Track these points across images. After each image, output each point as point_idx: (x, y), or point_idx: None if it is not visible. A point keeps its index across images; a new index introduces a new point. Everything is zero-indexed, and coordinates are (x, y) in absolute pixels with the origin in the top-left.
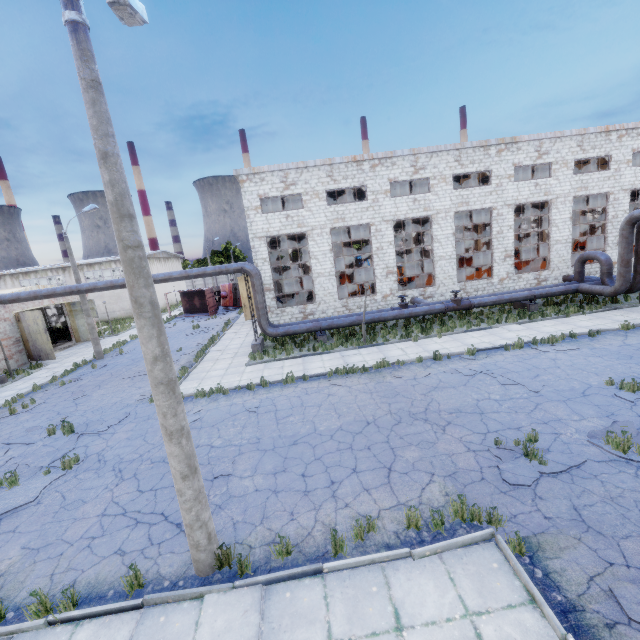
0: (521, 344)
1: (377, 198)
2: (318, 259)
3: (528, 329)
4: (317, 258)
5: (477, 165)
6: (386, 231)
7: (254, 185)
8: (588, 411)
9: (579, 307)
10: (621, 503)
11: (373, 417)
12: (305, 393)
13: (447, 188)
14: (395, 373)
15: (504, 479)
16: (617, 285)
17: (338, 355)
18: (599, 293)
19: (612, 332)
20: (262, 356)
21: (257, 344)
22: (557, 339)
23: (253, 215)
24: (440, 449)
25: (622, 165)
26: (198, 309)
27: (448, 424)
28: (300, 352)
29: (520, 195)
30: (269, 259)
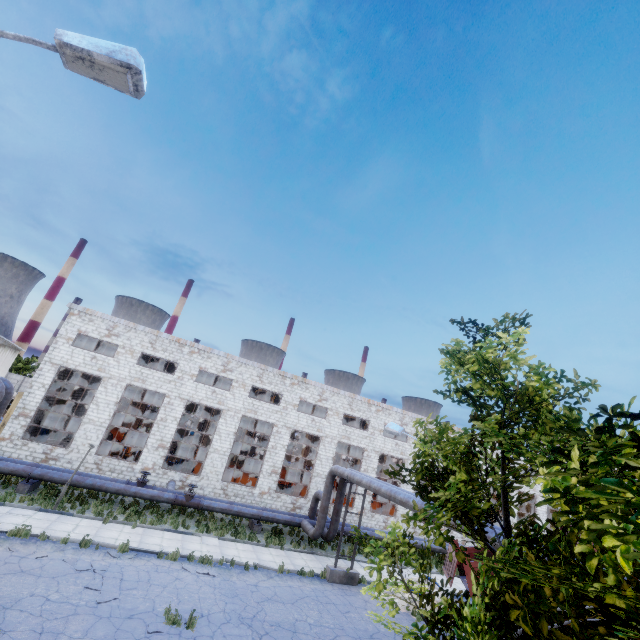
0: (176, 555)
1: (183, 377)
2: (99, 406)
3: (218, 546)
4: (99, 404)
5: (273, 386)
6: (177, 407)
7: (81, 321)
8: (100, 632)
9: (291, 542)
10: None
11: None
12: None
13: (244, 393)
14: (16, 545)
15: None
16: (315, 528)
17: (6, 510)
18: (307, 532)
19: (269, 571)
20: None
21: None
22: (211, 561)
23: (62, 343)
24: None
25: (377, 431)
26: None
27: None
28: None
29: (299, 423)
30: (50, 386)
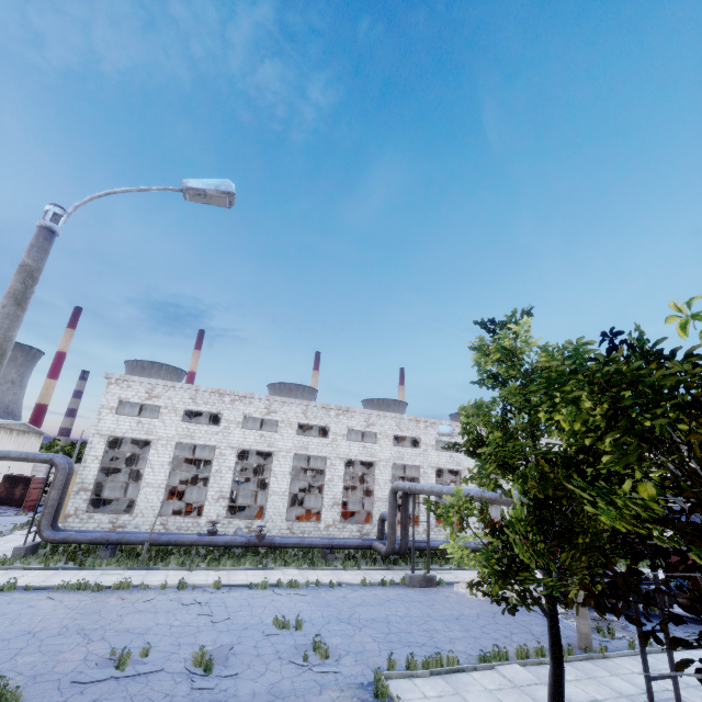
0: (266, 584)
1: (229, 426)
2: (154, 468)
3: (299, 574)
4: (153, 467)
5: (319, 420)
6: (230, 456)
7: (120, 389)
8: (226, 639)
9: (366, 563)
10: (135, 698)
11: (42, 628)
12: (8, 602)
13: (292, 432)
14: (124, 594)
15: (72, 677)
16: (387, 545)
17: (99, 572)
18: (380, 551)
19: (352, 586)
20: (14, 561)
21: (23, 547)
22: (299, 584)
23: (106, 413)
24: (60, 656)
25: (429, 447)
26: (15, 500)
27: (100, 639)
28: (65, 564)
29: (351, 452)
30: (102, 457)
